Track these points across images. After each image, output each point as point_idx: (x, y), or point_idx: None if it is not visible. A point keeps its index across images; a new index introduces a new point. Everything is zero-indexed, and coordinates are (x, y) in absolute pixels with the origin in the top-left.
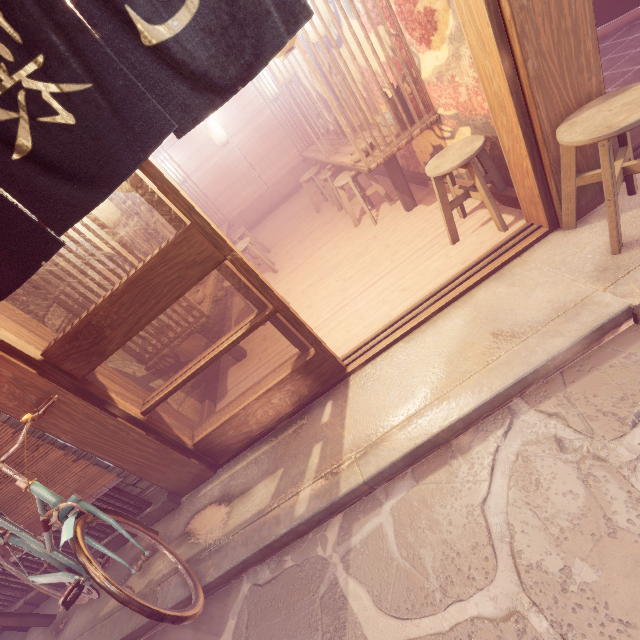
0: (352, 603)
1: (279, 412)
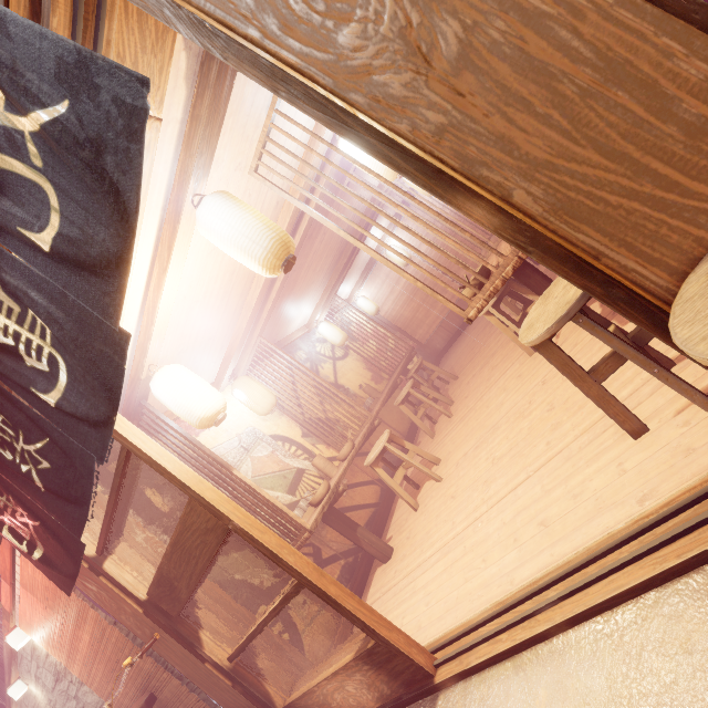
0: None
1: (362, 704)
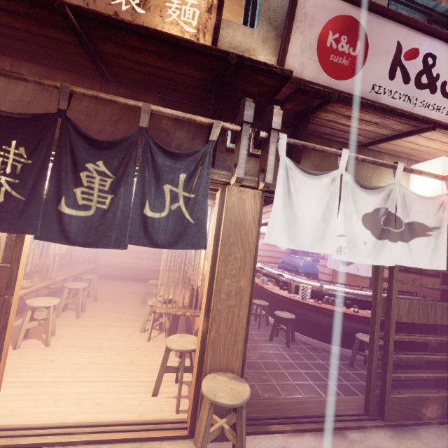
0: None
1: None
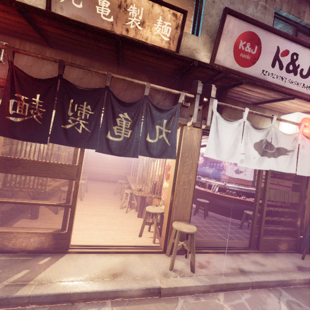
0: None
1: (27, 246)
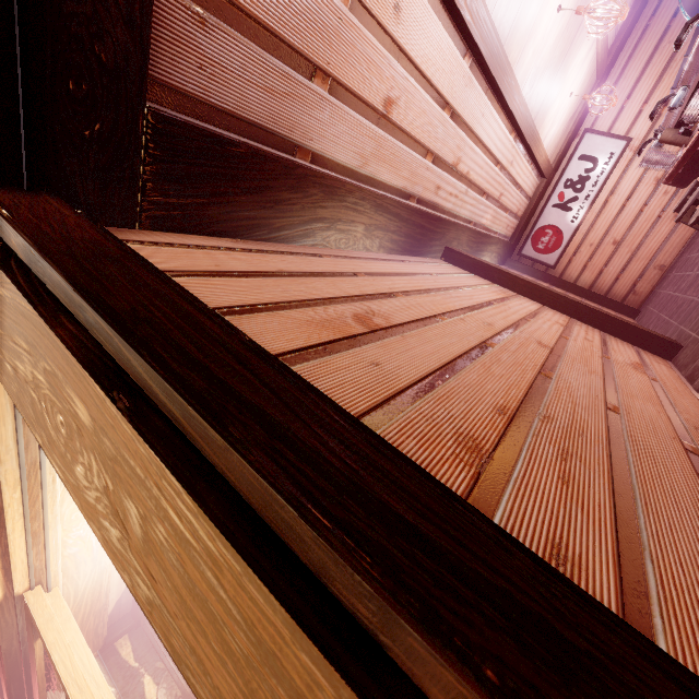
0: None
1: None
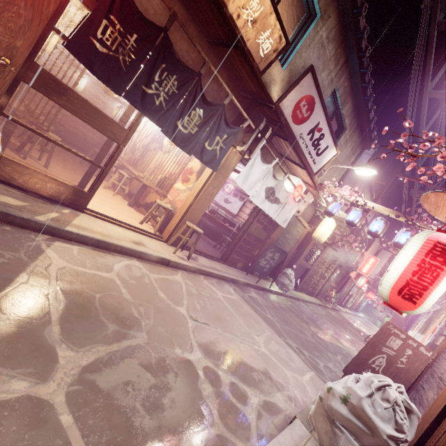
0: (48, 253)
1: (40, 190)
